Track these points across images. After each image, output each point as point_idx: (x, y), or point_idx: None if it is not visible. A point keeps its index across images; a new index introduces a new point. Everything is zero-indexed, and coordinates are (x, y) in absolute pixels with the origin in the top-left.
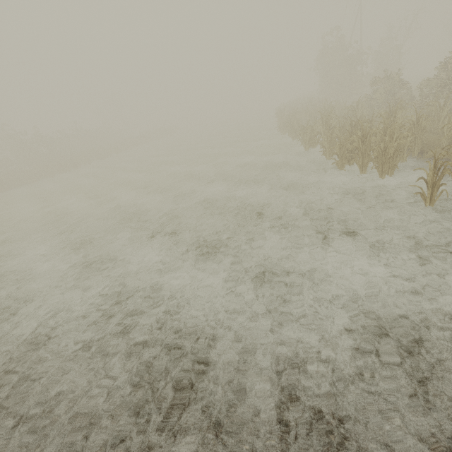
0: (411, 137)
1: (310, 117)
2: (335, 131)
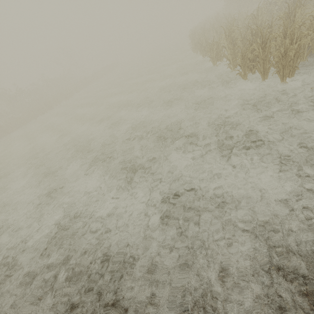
0: (311, 34)
1: (216, 33)
2: (237, 42)
